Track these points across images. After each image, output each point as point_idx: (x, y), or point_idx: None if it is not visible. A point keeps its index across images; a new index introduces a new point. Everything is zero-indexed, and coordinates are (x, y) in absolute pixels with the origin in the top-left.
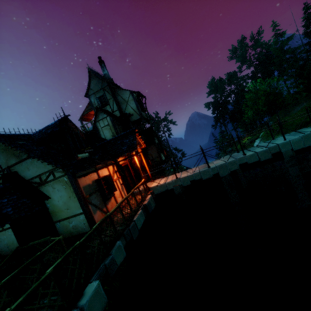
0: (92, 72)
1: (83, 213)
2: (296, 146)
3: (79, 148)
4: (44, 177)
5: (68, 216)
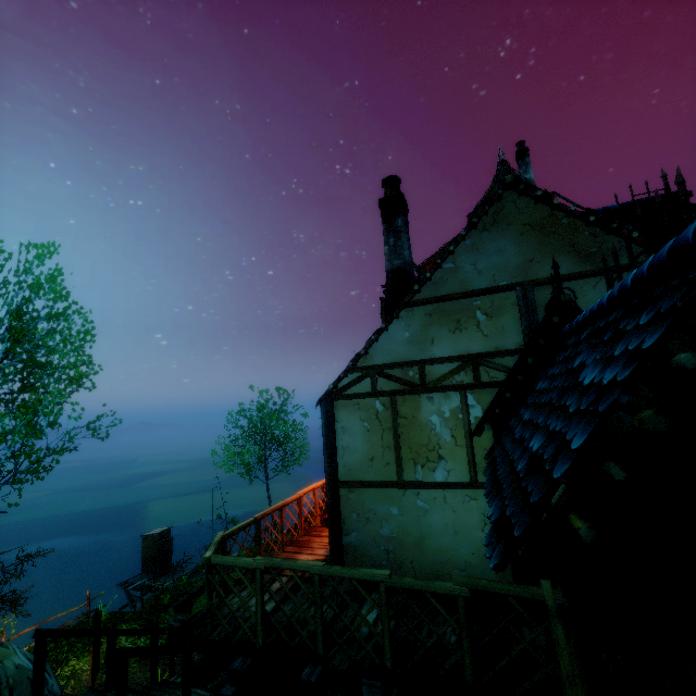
0: (508, 166)
1: None
2: None
3: None
4: None
5: None
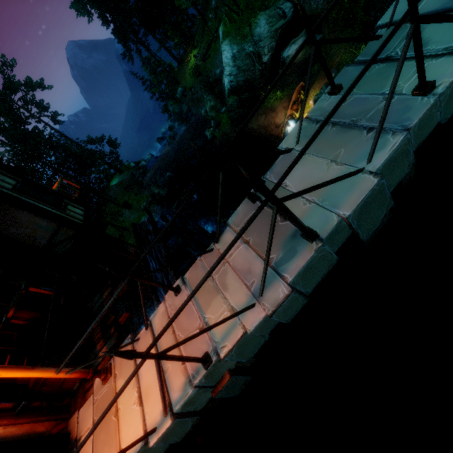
0: None
1: None
2: None
3: None
4: None
5: None
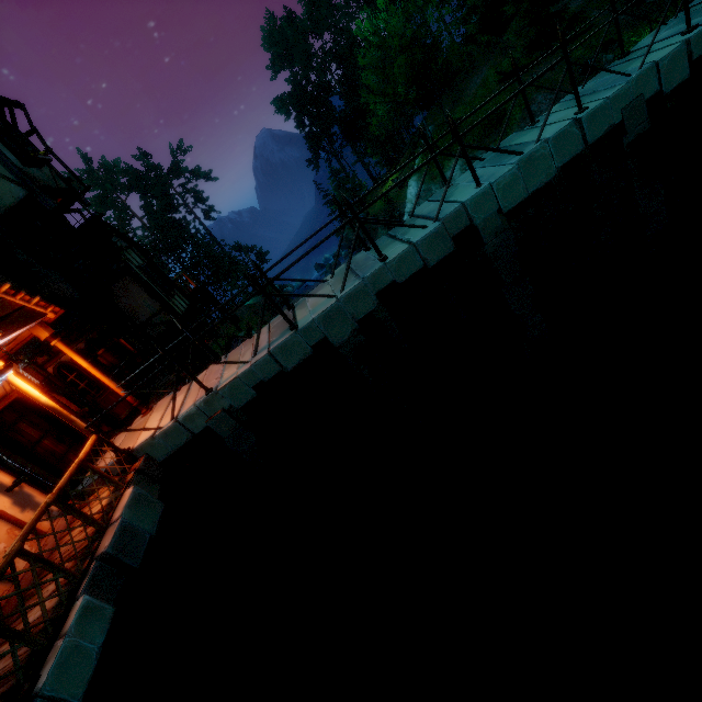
0: None
1: None
2: (509, 200)
3: None
4: None
5: None
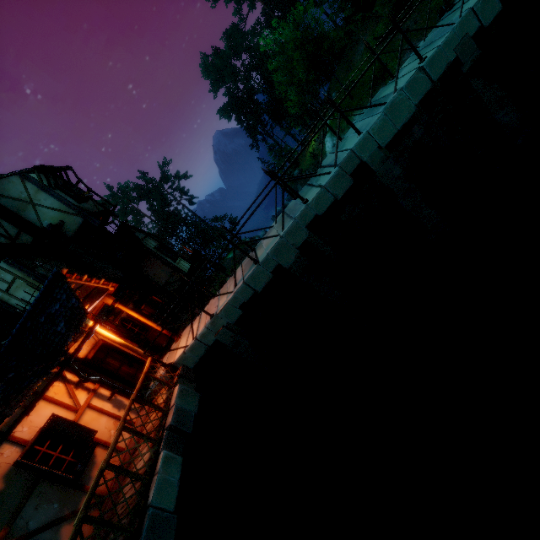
0: None
1: None
2: (384, 138)
3: None
4: None
5: None
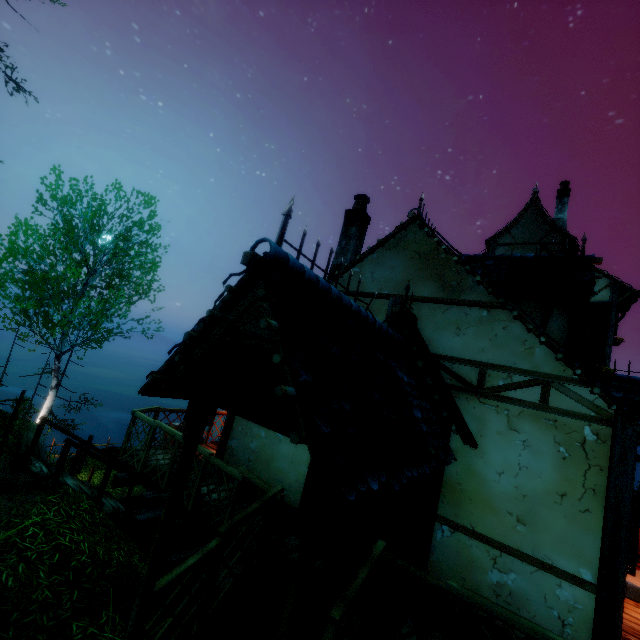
0: (539, 203)
1: (588, 587)
2: None
3: (606, 360)
4: (501, 379)
5: (506, 544)
